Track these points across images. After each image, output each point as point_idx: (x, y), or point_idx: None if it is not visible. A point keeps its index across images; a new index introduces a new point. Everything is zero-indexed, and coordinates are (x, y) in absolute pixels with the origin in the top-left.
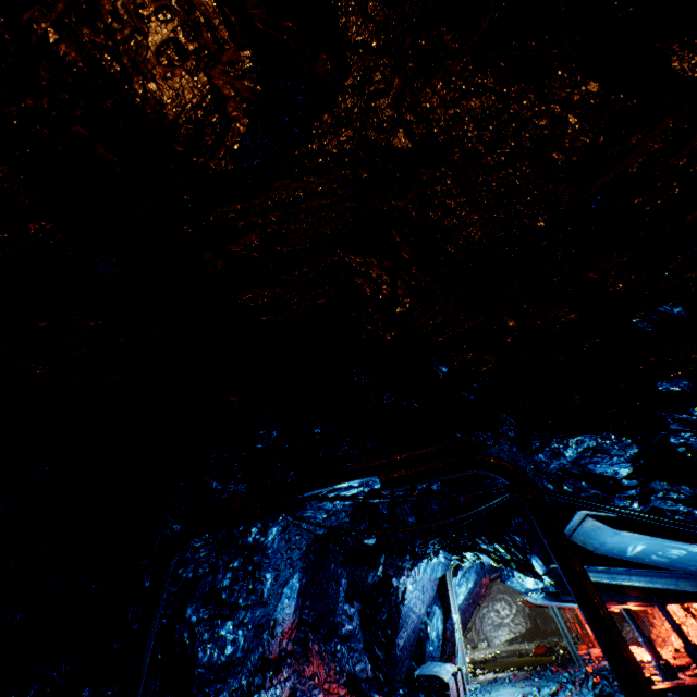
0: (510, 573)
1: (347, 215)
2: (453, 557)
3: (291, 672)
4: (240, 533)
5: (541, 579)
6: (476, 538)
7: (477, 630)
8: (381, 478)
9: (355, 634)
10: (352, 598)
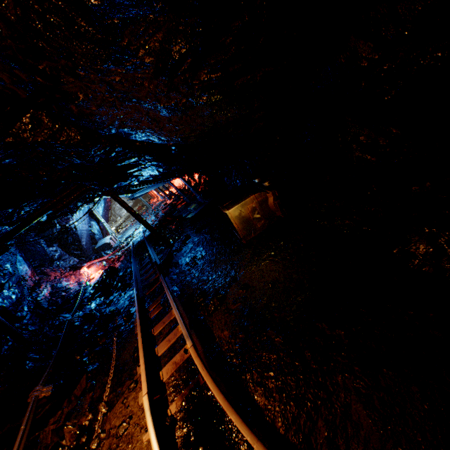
0: None
1: (3, 158)
2: (91, 203)
3: (46, 283)
4: None
5: None
6: (97, 193)
7: (114, 215)
8: (54, 211)
9: (62, 254)
10: (51, 244)
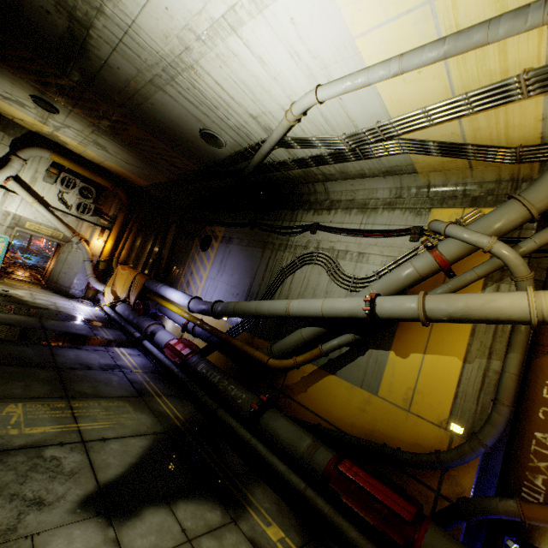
0: None
1: None
2: None
3: None
4: None
5: None
6: None
7: None
8: None
9: None
10: None
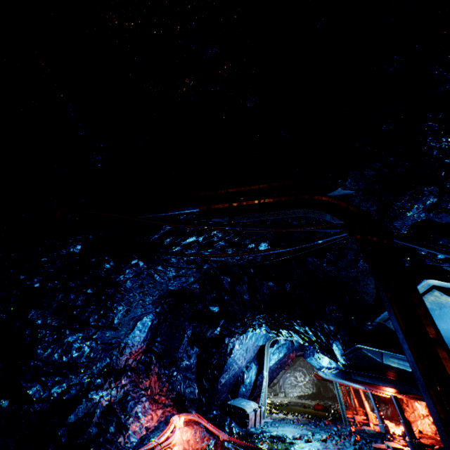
0: (311, 353)
1: None
2: (272, 331)
3: (128, 382)
4: (92, 264)
5: (336, 361)
6: (292, 320)
7: (280, 385)
8: (202, 209)
9: (191, 368)
10: (193, 344)
